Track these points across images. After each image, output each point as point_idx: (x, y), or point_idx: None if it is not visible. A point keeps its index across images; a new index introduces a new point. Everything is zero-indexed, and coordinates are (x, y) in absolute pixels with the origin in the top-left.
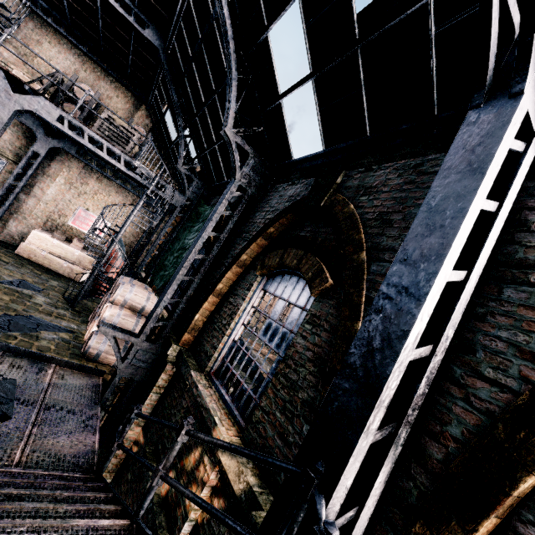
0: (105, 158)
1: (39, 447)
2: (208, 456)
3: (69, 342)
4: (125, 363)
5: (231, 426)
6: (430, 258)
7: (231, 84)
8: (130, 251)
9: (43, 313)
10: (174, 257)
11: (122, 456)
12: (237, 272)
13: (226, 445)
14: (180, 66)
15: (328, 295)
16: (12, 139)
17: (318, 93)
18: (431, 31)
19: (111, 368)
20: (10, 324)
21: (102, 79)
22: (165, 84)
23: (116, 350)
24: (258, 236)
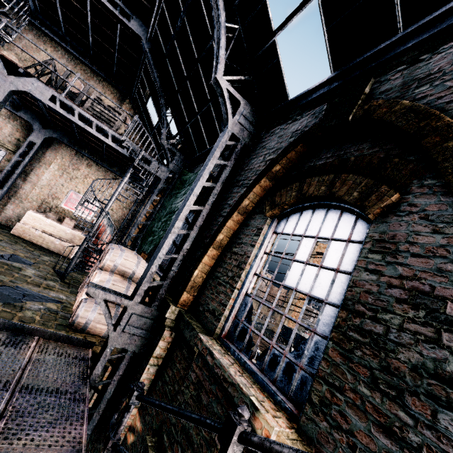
0: (94, 134)
1: (4, 452)
2: None
3: (57, 312)
4: (117, 330)
5: (275, 410)
6: None
7: (221, 32)
8: (117, 228)
9: (31, 284)
10: (162, 222)
11: None
12: (238, 221)
13: None
14: (161, 50)
15: (398, 211)
16: (11, 132)
17: (325, 9)
18: None
19: (101, 338)
20: None
21: (91, 79)
22: (147, 73)
23: (107, 315)
24: (262, 177)
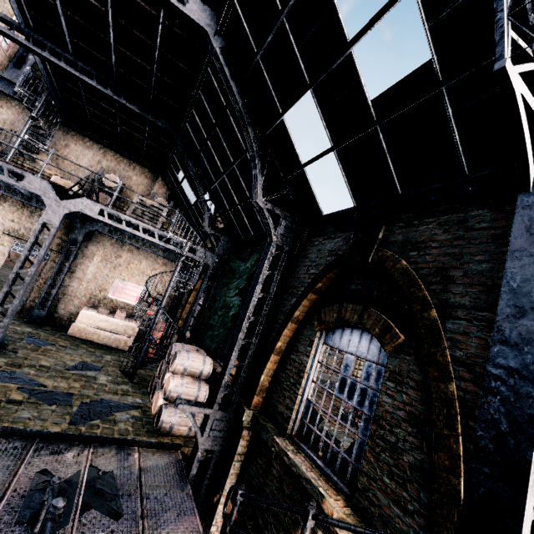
0: (142, 236)
1: None
2: (322, 531)
3: (141, 419)
4: (204, 435)
5: (336, 495)
6: (532, 341)
7: (255, 161)
8: (166, 310)
9: (110, 393)
10: (219, 316)
11: (216, 532)
12: (293, 328)
13: (368, 533)
14: (194, 144)
15: (403, 350)
16: None
17: (341, 160)
18: (448, 111)
19: (184, 439)
20: (90, 413)
21: (122, 163)
22: (179, 158)
23: (195, 425)
24: (308, 293)
